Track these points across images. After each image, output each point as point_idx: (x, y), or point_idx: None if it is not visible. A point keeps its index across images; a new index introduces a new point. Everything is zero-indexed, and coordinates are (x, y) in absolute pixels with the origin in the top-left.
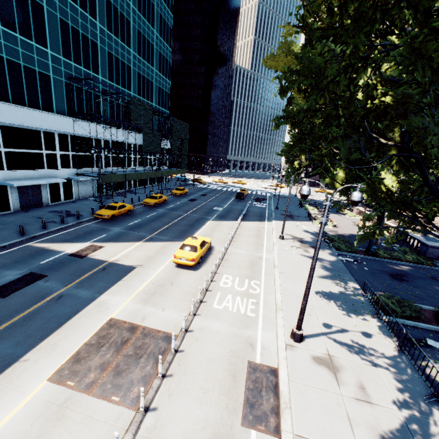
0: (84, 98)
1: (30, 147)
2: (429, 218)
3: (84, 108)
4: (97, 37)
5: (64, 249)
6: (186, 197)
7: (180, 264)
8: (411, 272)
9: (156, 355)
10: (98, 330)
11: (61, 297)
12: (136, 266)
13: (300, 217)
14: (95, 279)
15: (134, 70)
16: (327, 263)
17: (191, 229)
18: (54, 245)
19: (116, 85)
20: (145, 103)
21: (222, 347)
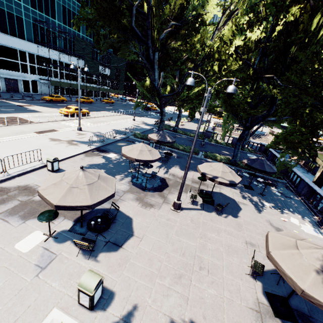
0: (45, 33)
1: (11, 58)
2: (154, 96)
3: (45, 40)
4: None
5: (16, 104)
6: (110, 104)
7: (62, 113)
8: (182, 138)
9: (23, 123)
10: (8, 117)
11: (2, 110)
12: (42, 112)
13: (167, 120)
14: (20, 110)
15: None
16: (140, 128)
17: (89, 111)
18: (12, 102)
19: (68, 27)
20: (92, 41)
21: (49, 127)
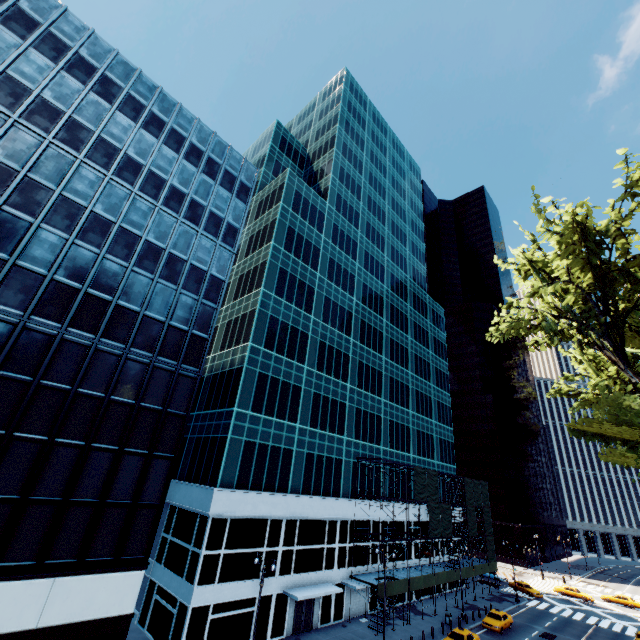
0: (366, 473)
1: (315, 541)
2: None
3: (365, 485)
4: (381, 411)
5: None
6: (512, 637)
7: None
8: None
9: None
10: None
11: None
12: None
13: None
14: None
15: (413, 429)
16: None
17: None
18: None
19: (395, 450)
20: (426, 462)
21: None
